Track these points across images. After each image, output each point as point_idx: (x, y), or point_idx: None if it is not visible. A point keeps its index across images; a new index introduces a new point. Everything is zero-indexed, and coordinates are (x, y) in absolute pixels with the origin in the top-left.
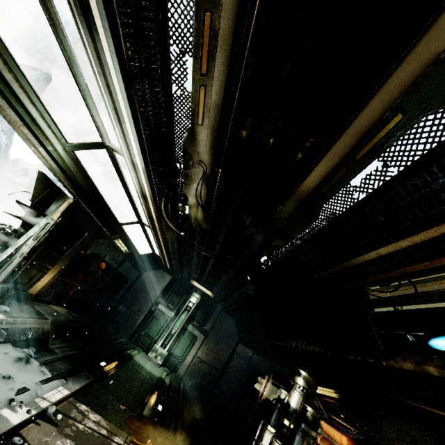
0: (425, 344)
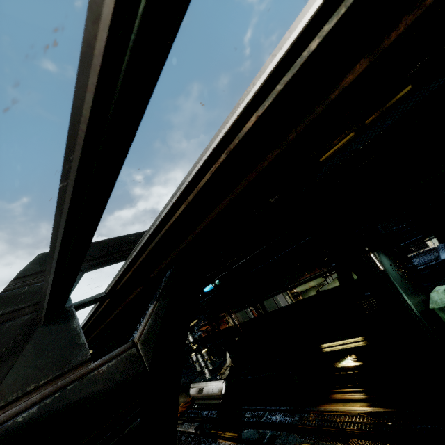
0: (204, 292)
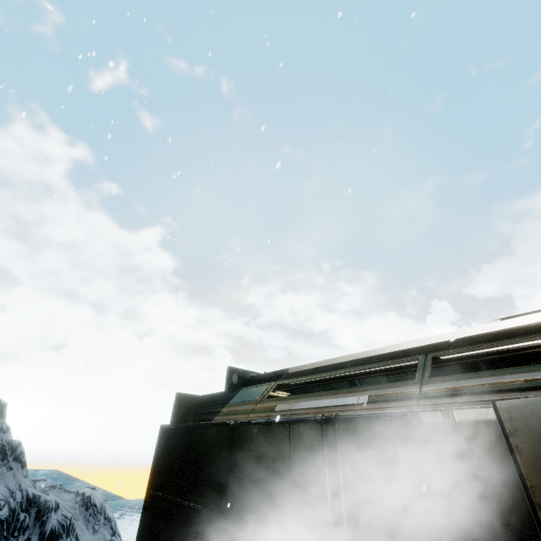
0: None
